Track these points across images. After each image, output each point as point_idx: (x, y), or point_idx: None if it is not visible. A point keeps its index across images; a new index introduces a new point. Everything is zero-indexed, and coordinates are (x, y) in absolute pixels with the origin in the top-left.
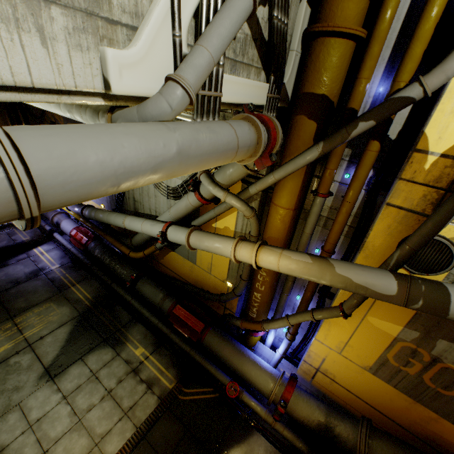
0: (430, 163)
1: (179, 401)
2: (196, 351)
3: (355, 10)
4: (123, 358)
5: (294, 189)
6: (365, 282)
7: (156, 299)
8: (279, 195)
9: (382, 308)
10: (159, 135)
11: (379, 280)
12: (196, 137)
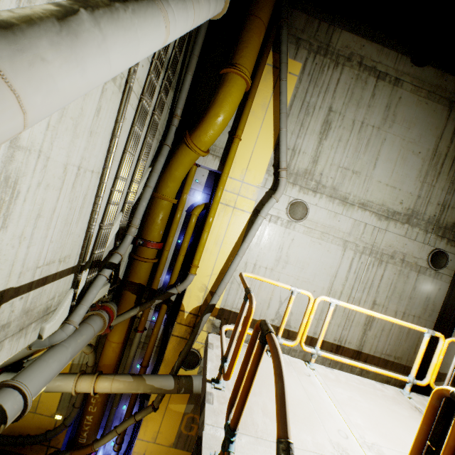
0: (186, 316)
1: None
2: None
3: (152, 253)
4: None
5: (123, 330)
6: (161, 385)
7: None
8: (113, 334)
9: (176, 395)
10: (64, 354)
11: (167, 382)
12: (78, 345)
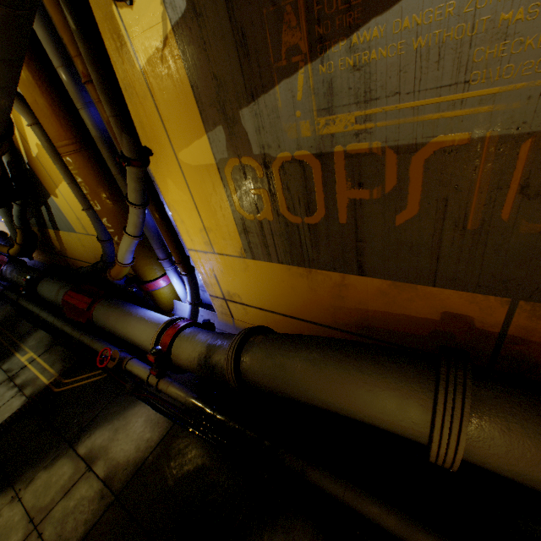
0: None
1: (52, 394)
2: (87, 334)
3: None
4: (4, 369)
5: None
6: None
7: (52, 294)
8: None
9: (172, 121)
10: None
11: None
12: None
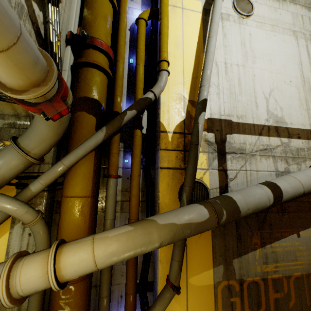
0: (171, 137)
1: None
2: None
3: (103, 61)
4: None
5: (88, 173)
6: (186, 219)
7: None
8: (72, 184)
9: (194, 260)
10: None
11: (193, 211)
12: None
